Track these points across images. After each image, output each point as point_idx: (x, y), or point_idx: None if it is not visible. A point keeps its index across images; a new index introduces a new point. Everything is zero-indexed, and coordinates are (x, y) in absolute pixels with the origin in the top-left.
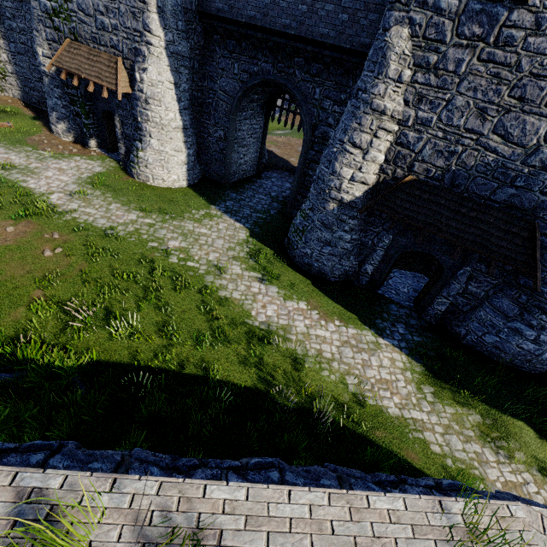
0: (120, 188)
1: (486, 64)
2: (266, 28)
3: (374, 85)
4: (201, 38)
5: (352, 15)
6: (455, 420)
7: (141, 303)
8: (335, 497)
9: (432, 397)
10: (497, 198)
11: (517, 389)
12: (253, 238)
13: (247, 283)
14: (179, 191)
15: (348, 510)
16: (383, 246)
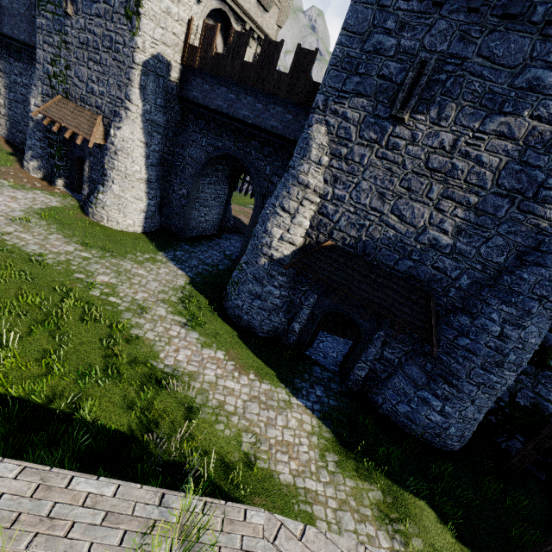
0: (70, 223)
1: (382, 160)
2: (230, 115)
3: (300, 164)
4: (178, 115)
5: (295, 117)
6: (353, 494)
7: (34, 328)
8: (30, 471)
9: (334, 467)
10: (399, 268)
11: (425, 465)
12: (191, 285)
13: (167, 325)
14: (131, 234)
15: (35, 486)
16: (308, 305)
